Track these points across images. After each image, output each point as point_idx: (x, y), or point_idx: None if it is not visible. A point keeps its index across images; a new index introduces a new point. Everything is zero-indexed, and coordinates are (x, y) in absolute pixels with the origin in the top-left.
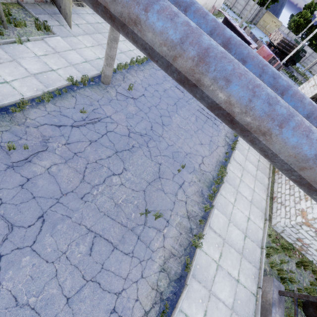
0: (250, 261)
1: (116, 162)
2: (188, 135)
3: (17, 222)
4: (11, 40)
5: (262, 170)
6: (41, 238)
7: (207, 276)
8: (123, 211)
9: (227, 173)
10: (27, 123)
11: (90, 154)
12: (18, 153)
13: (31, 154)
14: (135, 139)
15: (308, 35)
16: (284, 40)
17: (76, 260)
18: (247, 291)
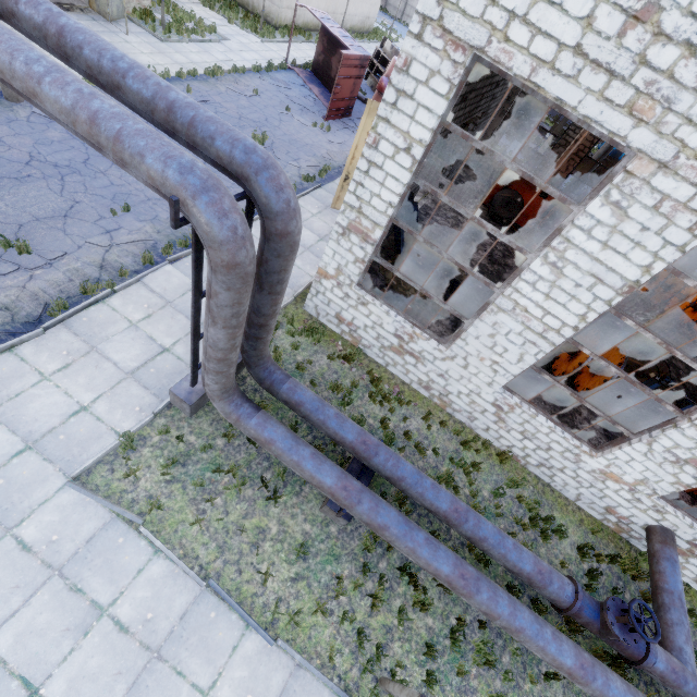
0: None
1: None
2: None
3: None
4: None
5: None
6: None
7: (98, 332)
8: None
9: None
10: None
11: None
12: None
13: None
14: (39, 169)
15: None
16: None
17: None
18: (182, 365)
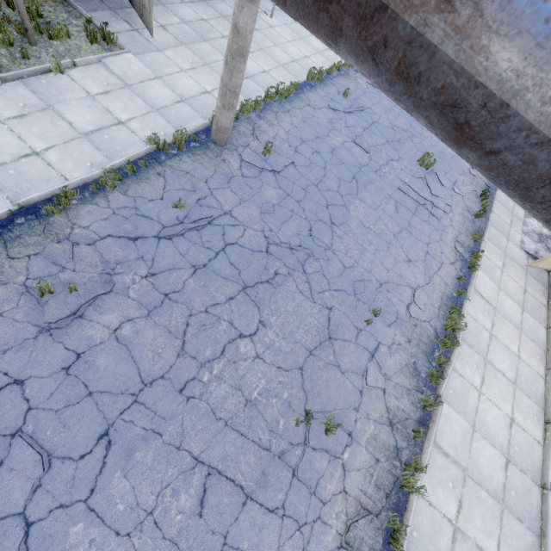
0: (521, 518)
1: (244, 309)
2: (382, 243)
3: (58, 449)
4: (43, 67)
5: (532, 311)
6: (106, 482)
7: None
8: (261, 415)
9: (465, 324)
10: (76, 235)
11: (194, 294)
12: (59, 302)
13: (83, 302)
14: (280, 258)
15: None
16: None
17: (173, 528)
18: None
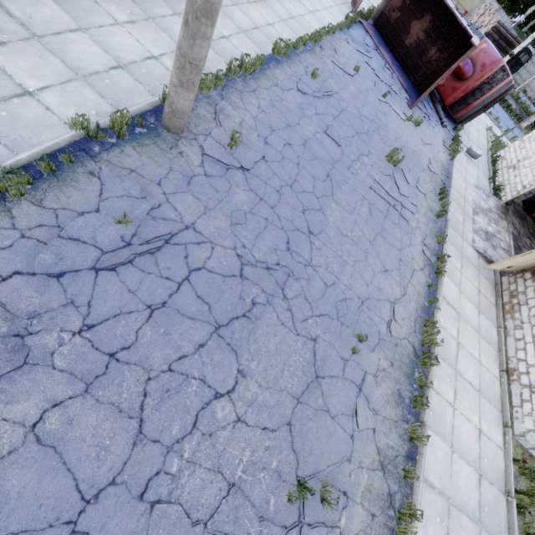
0: (494, 534)
1: (218, 357)
2: (360, 253)
3: None
4: None
5: (486, 311)
6: None
7: None
8: (247, 499)
9: (442, 339)
10: None
11: (152, 348)
12: None
13: None
14: (256, 282)
15: (531, 20)
16: (498, 28)
17: None
18: None
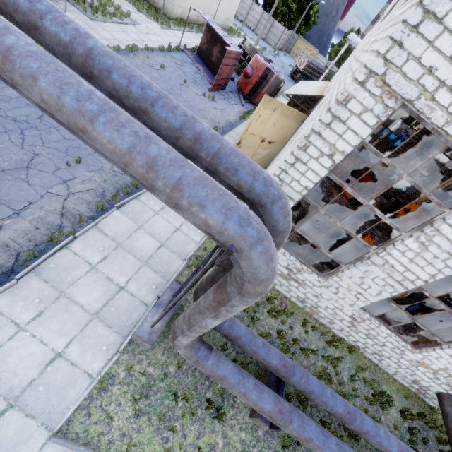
0: (158, 271)
1: None
2: None
3: None
4: None
5: None
6: None
7: (65, 277)
8: None
9: None
10: None
11: None
12: None
13: None
14: (1, 123)
15: None
16: (310, 65)
17: None
18: (136, 300)
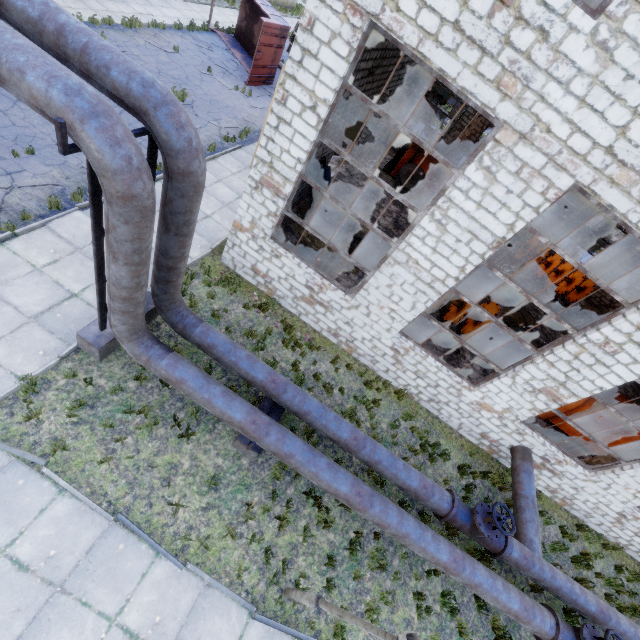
0: None
1: None
2: None
3: None
4: None
5: None
6: None
7: None
8: None
9: None
10: None
11: None
12: None
13: None
14: None
15: None
16: None
17: None
18: (92, 310)
